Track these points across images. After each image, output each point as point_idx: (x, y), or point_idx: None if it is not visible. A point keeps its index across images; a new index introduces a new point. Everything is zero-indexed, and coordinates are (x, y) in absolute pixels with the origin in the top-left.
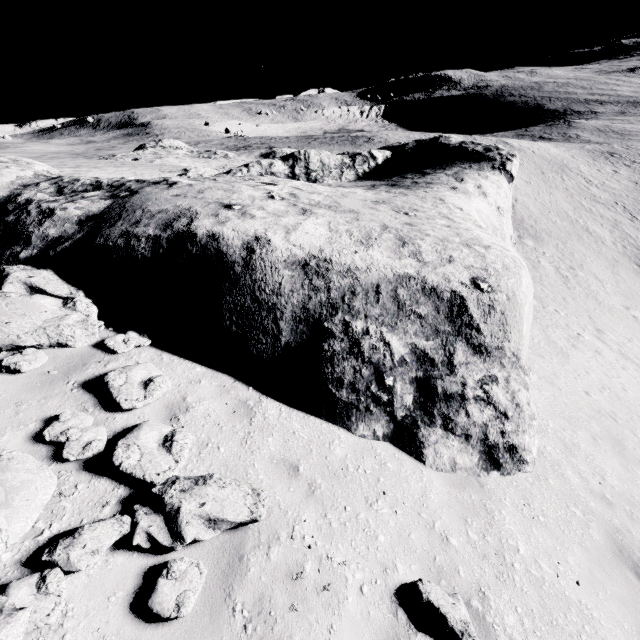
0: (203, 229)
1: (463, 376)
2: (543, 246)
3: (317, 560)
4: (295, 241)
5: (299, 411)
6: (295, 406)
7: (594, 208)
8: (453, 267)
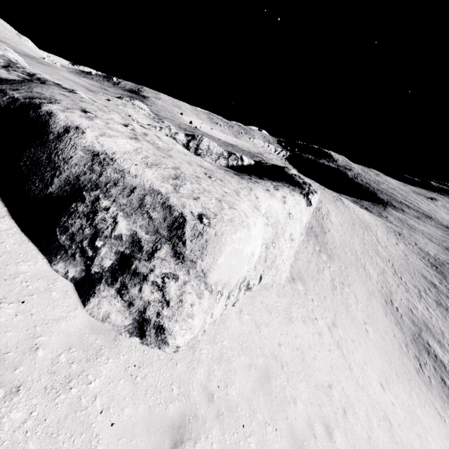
0: (48, 108)
1: (155, 265)
2: (331, 263)
3: None
4: (101, 141)
5: (26, 236)
6: (26, 232)
7: (374, 257)
8: (194, 202)
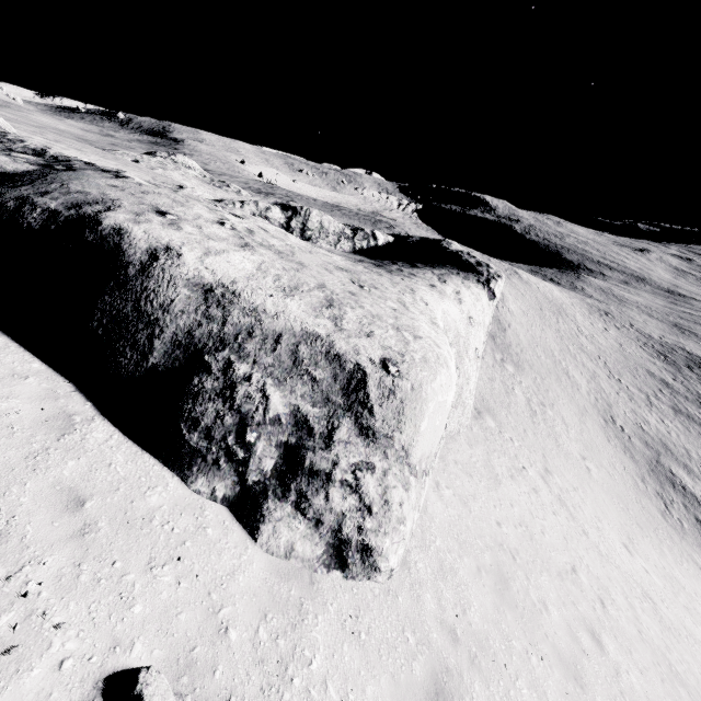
0: (112, 220)
1: (338, 455)
2: (522, 375)
3: (25, 613)
4: (210, 264)
5: (135, 444)
6: (133, 437)
7: (579, 355)
8: (369, 342)
